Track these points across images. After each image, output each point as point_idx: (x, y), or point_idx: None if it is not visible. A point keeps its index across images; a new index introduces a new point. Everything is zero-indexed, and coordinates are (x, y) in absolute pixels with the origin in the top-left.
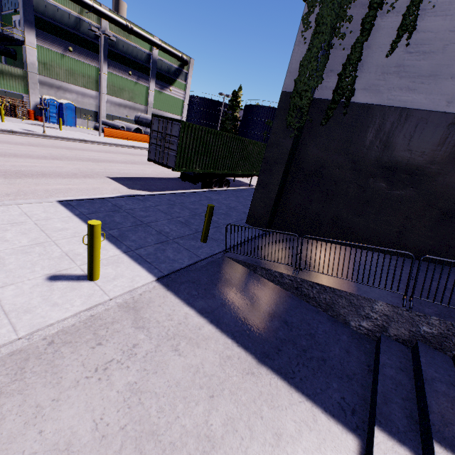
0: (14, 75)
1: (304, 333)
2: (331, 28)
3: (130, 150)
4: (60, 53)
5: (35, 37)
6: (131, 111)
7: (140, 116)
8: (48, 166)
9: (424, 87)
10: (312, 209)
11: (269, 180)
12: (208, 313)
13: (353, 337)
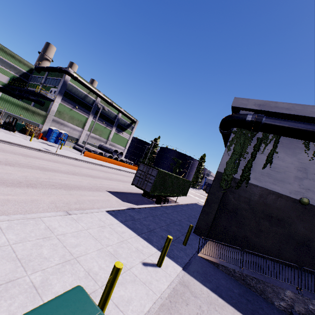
0: (40, 114)
1: (258, 306)
2: (240, 154)
3: (101, 167)
4: (70, 108)
5: (61, 99)
6: (98, 141)
7: (103, 145)
8: (75, 180)
9: (279, 184)
10: (231, 230)
11: (209, 211)
12: (215, 291)
13: (279, 311)
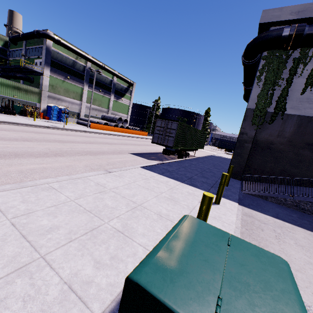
0: (34, 92)
1: None
2: (274, 82)
3: (111, 136)
4: (62, 80)
5: (49, 71)
6: (99, 112)
7: (105, 115)
8: (95, 147)
9: None
10: (267, 166)
11: (241, 152)
12: (277, 217)
13: None
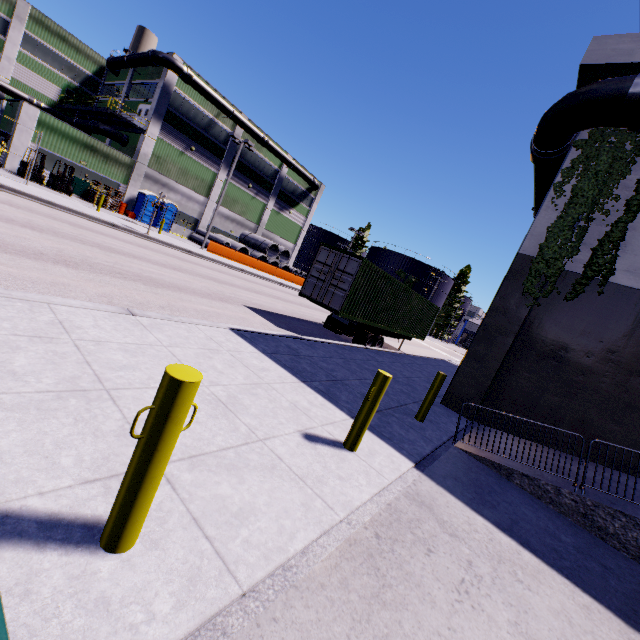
0: (120, 161)
1: (638, 588)
2: (593, 202)
3: (241, 274)
4: (180, 150)
5: (160, 129)
6: (238, 227)
7: (248, 235)
8: (175, 277)
9: None
10: (544, 401)
11: (486, 353)
12: (508, 530)
13: None
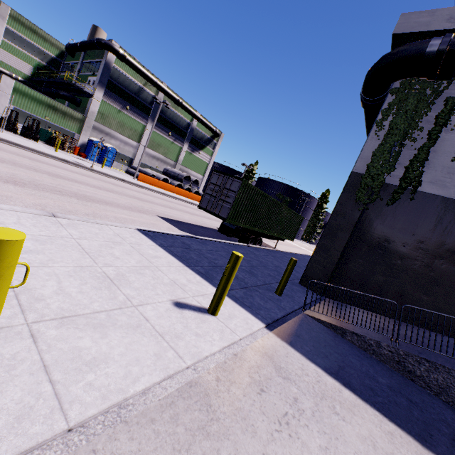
0: (74, 117)
1: (436, 417)
2: (404, 132)
3: (161, 196)
4: (118, 109)
5: (103, 94)
6: (162, 163)
7: (169, 169)
8: (106, 195)
9: None
10: (373, 280)
11: (330, 245)
12: (334, 374)
13: None
